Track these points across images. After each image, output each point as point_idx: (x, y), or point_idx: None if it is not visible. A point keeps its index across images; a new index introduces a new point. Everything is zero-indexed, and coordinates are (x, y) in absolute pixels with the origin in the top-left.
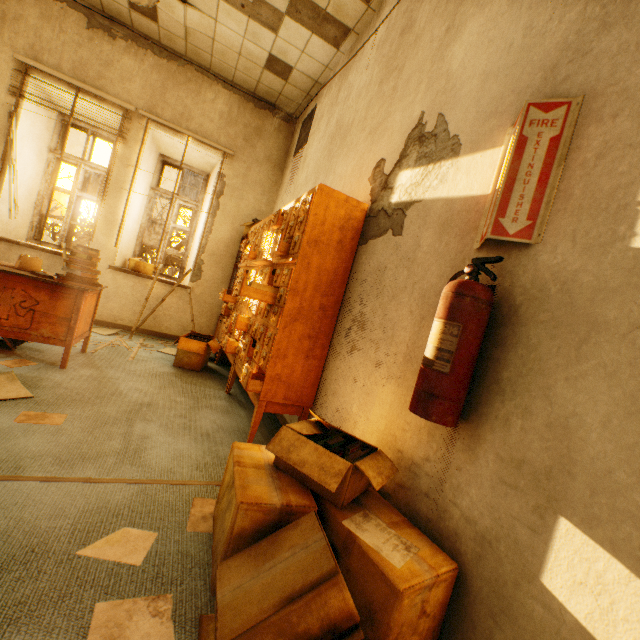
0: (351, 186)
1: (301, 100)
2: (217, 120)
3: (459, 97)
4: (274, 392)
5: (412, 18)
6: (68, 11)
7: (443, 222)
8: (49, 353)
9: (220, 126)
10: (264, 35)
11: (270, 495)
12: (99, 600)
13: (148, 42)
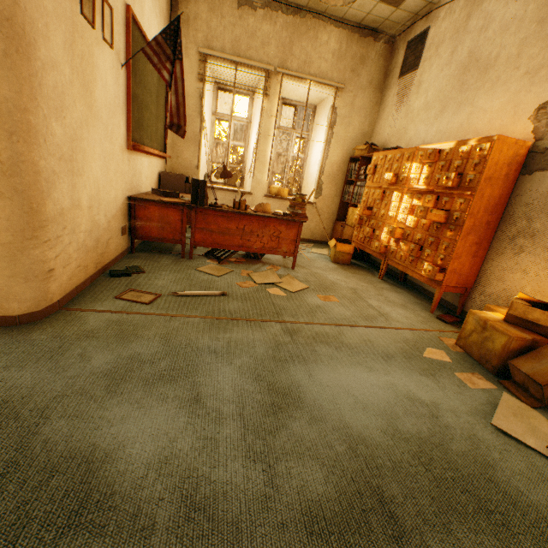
0: (502, 122)
1: (406, 21)
2: (330, 59)
3: None
4: (450, 280)
5: None
6: None
7: None
8: (274, 260)
9: (332, 64)
10: None
11: (522, 334)
12: (452, 372)
13: (278, 4)
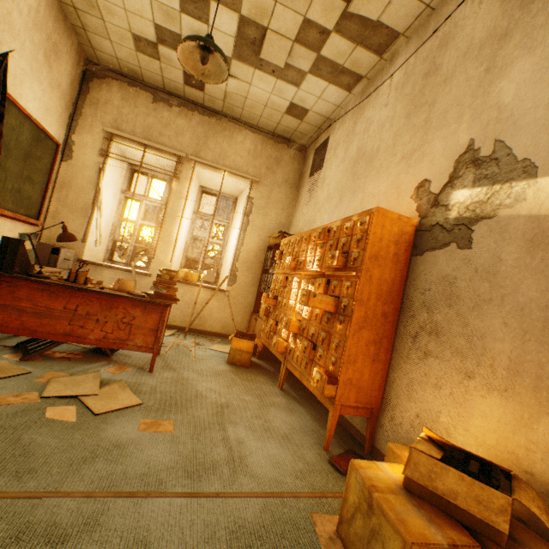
0: (388, 203)
1: (312, 133)
2: (246, 156)
3: (521, 125)
4: (346, 395)
5: (436, 63)
6: (140, 92)
7: (531, 238)
8: (135, 357)
9: (248, 160)
10: (288, 90)
11: (430, 531)
12: None
13: (195, 106)
